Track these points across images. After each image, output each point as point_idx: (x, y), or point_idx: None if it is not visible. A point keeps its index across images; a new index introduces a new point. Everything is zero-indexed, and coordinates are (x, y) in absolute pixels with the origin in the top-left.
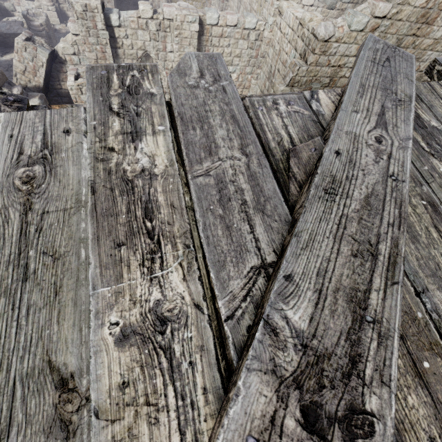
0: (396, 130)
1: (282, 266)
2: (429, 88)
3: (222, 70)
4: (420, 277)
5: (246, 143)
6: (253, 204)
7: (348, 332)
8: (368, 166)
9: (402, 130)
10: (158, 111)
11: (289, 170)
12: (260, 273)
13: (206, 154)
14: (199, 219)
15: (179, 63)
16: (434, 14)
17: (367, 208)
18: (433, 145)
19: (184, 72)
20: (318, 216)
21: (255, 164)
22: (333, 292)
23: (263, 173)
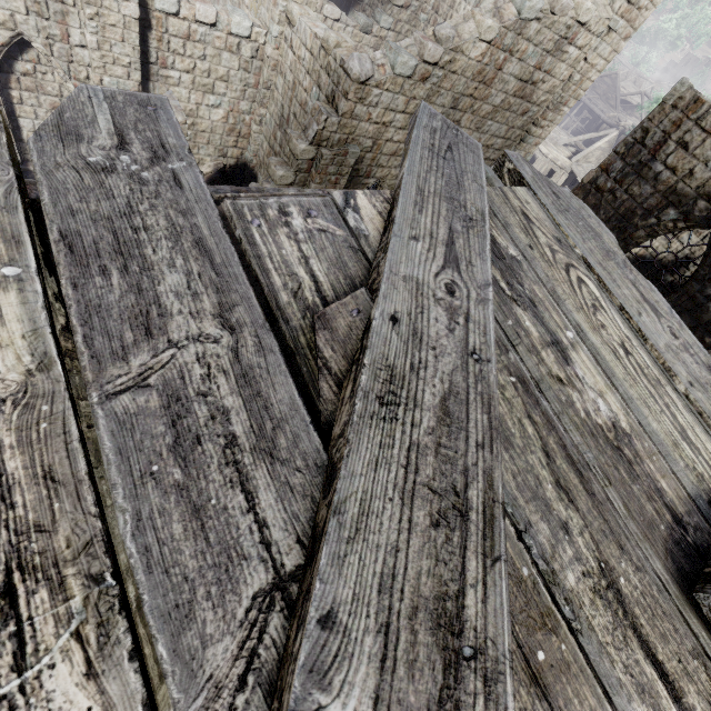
0: (472, 270)
1: (314, 597)
2: (502, 196)
3: (171, 136)
4: (520, 506)
5: (229, 301)
6: (250, 441)
7: (440, 701)
8: (441, 340)
9: (479, 271)
10: (0, 227)
11: (317, 355)
12: (273, 605)
13: (138, 334)
14: (122, 507)
15: (61, 107)
16: (491, 73)
17: (447, 423)
18: (515, 285)
19: (74, 130)
20: (373, 458)
21: (251, 347)
22: (410, 620)
23: (268, 365)
